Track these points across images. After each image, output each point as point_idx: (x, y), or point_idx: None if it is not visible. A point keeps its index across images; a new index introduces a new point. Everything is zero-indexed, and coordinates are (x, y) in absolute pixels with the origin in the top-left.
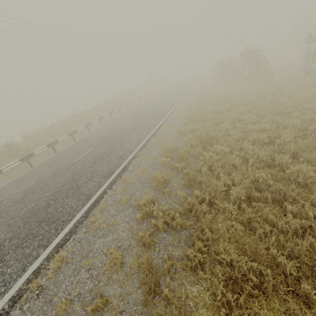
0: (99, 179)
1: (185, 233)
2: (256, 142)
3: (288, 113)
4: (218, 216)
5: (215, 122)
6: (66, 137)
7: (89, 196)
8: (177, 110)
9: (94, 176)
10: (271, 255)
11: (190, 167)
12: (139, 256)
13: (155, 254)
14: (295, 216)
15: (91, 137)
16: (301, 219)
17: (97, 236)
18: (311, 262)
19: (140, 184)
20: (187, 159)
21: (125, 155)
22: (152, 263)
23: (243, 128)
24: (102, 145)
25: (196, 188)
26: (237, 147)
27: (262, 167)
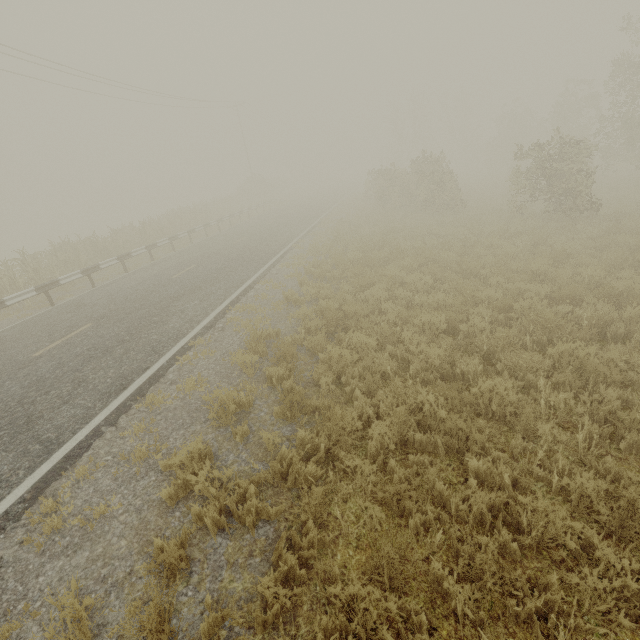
0: (89, 401)
1: (266, 533)
2: (426, 328)
3: (485, 276)
4: (338, 489)
5: (359, 283)
6: (29, 295)
7: (53, 445)
8: (293, 253)
9: (78, 393)
10: (433, 574)
11: (299, 376)
12: (148, 601)
13: (189, 592)
14: (483, 481)
15: (95, 297)
16: (493, 489)
17: (51, 552)
18: (501, 587)
19: (187, 413)
20: (297, 358)
21: (165, 344)
22: (177, 619)
23: (409, 299)
24: (115, 319)
25: (305, 423)
26: (393, 337)
27: (434, 379)
